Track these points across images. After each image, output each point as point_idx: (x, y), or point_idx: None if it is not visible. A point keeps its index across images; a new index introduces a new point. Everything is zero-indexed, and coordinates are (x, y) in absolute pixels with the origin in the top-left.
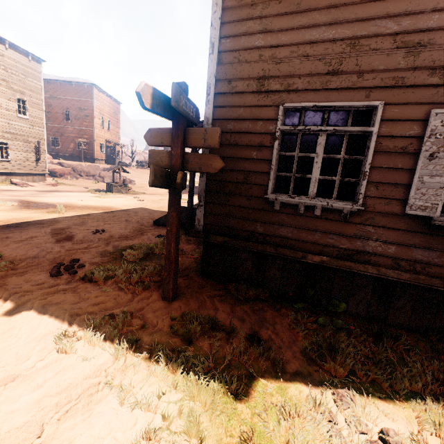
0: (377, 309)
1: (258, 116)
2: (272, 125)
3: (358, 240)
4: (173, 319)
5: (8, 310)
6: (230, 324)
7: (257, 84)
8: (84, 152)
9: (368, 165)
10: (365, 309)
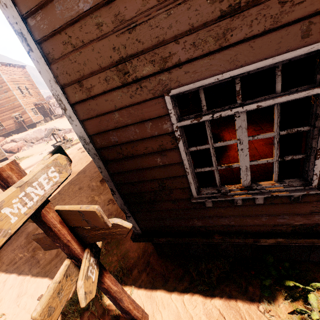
0: None
1: (141, 117)
2: (165, 122)
3: (316, 215)
4: None
5: None
6: None
7: (118, 74)
8: (24, 122)
9: None
10: None
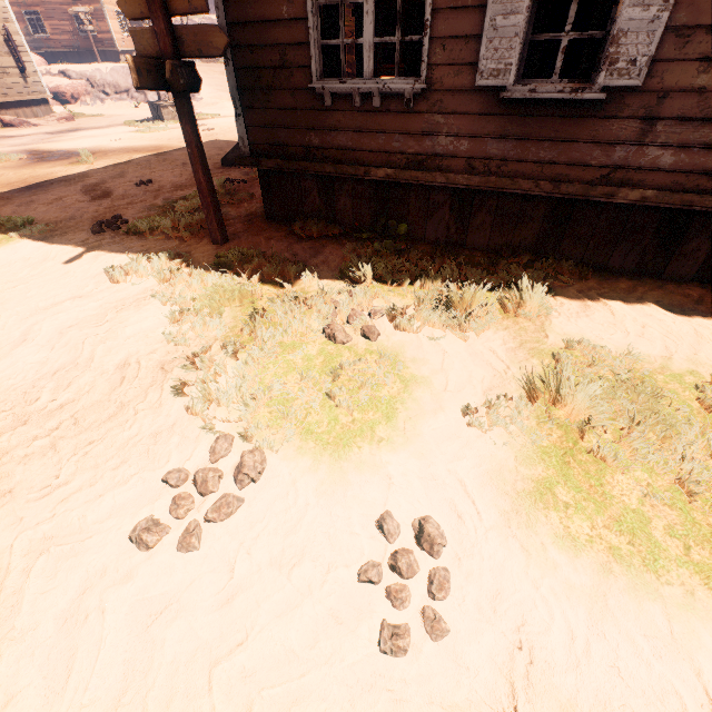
0: (456, 231)
1: None
2: None
3: (427, 139)
4: (219, 257)
5: (60, 262)
6: (272, 254)
7: None
8: (94, 39)
9: (428, 8)
10: (444, 234)
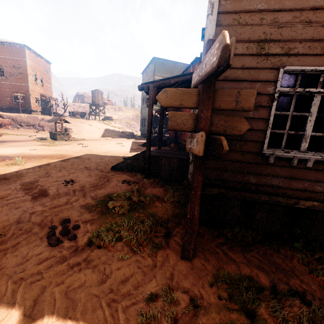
0: None
1: (256, 78)
2: (270, 86)
3: None
4: (212, 285)
5: (26, 311)
6: (272, 283)
7: (257, 47)
8: (21, 105)
9: None
10: None
